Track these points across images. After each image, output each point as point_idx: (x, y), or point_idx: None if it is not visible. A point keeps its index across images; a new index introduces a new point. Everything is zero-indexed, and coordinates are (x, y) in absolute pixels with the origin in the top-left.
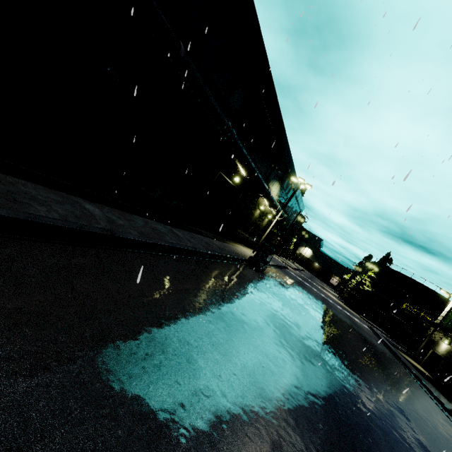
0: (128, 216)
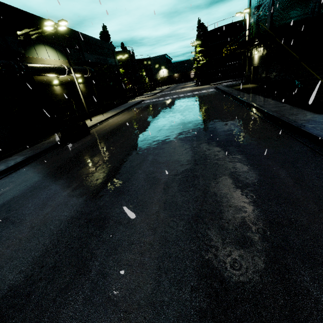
0: None
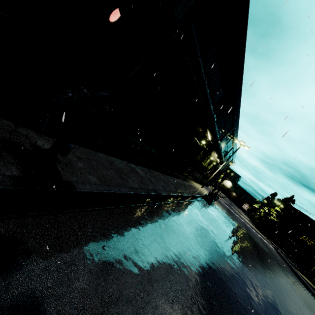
0: (151, 172)
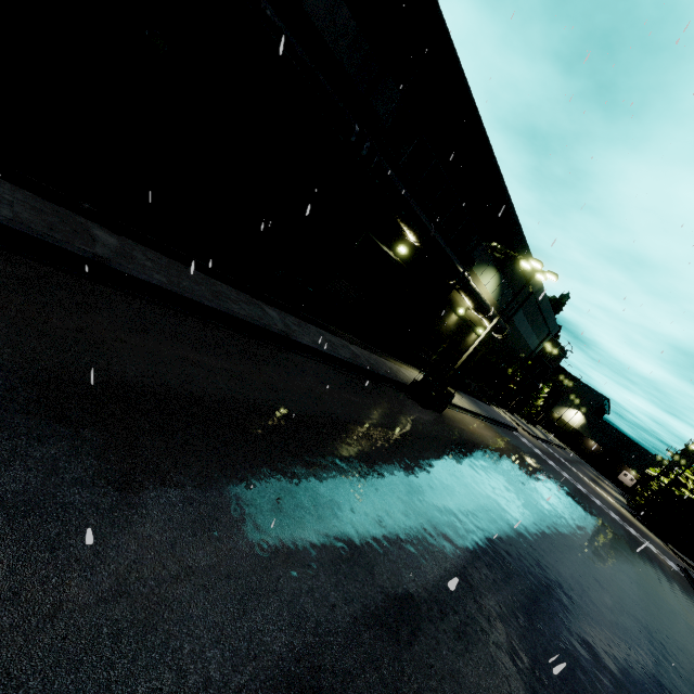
0: (177, 266)
